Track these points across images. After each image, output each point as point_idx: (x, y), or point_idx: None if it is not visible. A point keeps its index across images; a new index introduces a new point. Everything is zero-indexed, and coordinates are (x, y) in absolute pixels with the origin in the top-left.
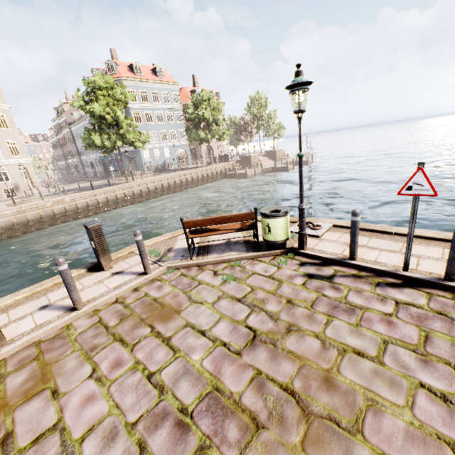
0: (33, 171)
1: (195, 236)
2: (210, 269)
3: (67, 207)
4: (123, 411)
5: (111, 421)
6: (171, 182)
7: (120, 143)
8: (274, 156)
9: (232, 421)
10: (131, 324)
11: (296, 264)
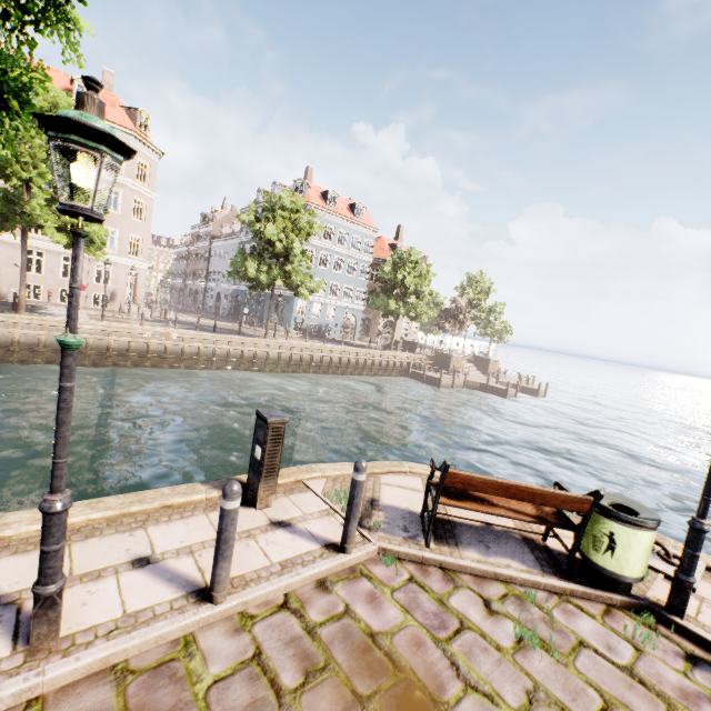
0: (143, 282)
1: (451, 503)
2: (471, 588)
3: (170, 347)
4: None
5: None
6: (326, 357)
7: (280, 283)
8: (486, 366)
9: None
10: (335, 703)
11: (676, 654)
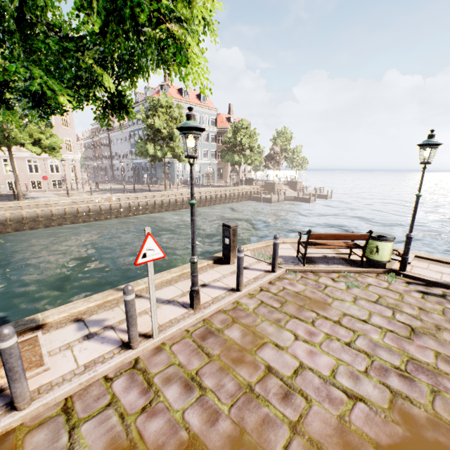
0: (79, 168)
1: (312, 247)
2: (325, 276)
3: (113, 205)
4: (348, 363)
5: (344, 368)
6: (203, 196)
7: (170, 155)
8: (295, 186)
9: (442, 378)
10: (294, 308)
11: (402, 282)
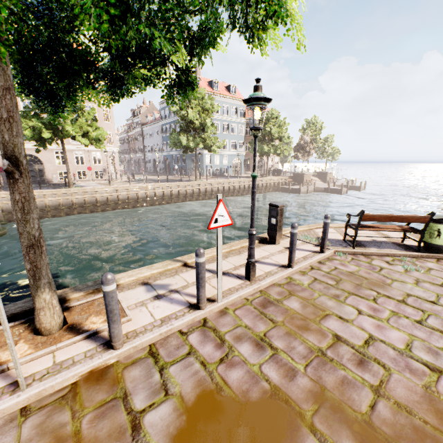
0: (117, 159)
1: (363, 229)
2: (378, 259)
3: (148, 194)
4: (423, 339)
5: (420, 343)
6: (231, 186)
7: (202, 146)
8: (325, 177)
9: None
10: (351, 286)
11: None
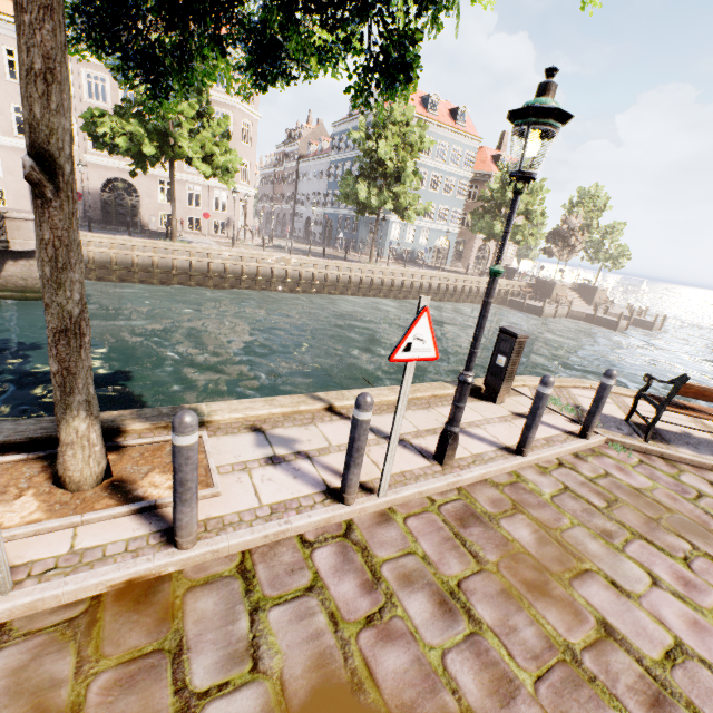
0: (251, 208)
1: (675, 410)
2: (693, 473)
3: (290, 272)
4: None
5: None
6: (425, 283)
7: (390, 207)
8: (591, 295)
9: None
10: (637, 518)
11: None
